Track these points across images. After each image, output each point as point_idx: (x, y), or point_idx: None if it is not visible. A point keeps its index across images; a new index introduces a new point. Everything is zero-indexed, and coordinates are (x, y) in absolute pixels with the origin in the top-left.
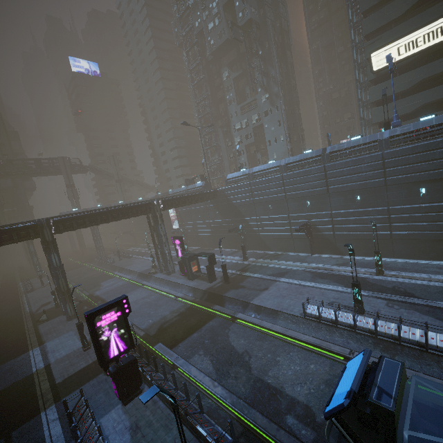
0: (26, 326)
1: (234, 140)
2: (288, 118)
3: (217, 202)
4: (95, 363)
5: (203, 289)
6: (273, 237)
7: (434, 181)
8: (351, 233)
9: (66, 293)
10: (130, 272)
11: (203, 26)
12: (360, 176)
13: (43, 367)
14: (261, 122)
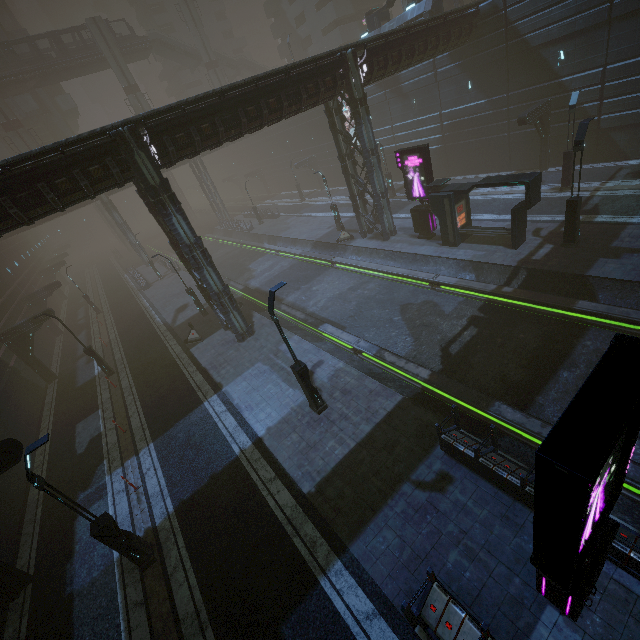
0: (171, 350)
1: None
2: None
3: (470, 51)
4: (366, 448)
5: (507, 264)
6: None
7: None
8: None
9: (222, 294)
10: (293, 242)
11: None
12: None
13: (250, 444)
14: None
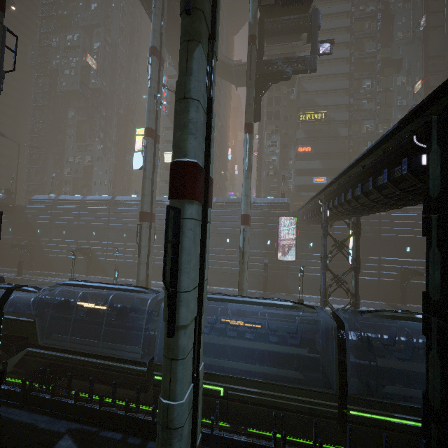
0: None
1: (65, 169)
2: (116, 169)
3: (13, 218)
4: None
5: None
6: (60, 258)
7: (161, 231)
8: (117, 260)
9: None
10: None
11: (59, 68)
12: (128, 220)
13: None
14: (92, 164)
